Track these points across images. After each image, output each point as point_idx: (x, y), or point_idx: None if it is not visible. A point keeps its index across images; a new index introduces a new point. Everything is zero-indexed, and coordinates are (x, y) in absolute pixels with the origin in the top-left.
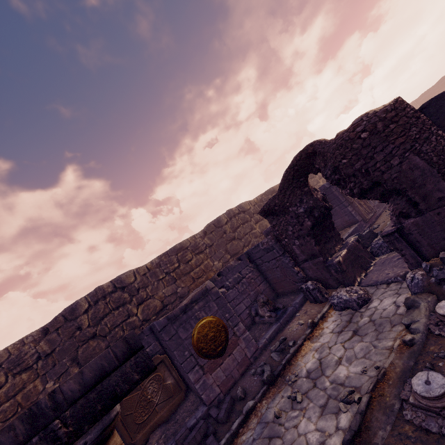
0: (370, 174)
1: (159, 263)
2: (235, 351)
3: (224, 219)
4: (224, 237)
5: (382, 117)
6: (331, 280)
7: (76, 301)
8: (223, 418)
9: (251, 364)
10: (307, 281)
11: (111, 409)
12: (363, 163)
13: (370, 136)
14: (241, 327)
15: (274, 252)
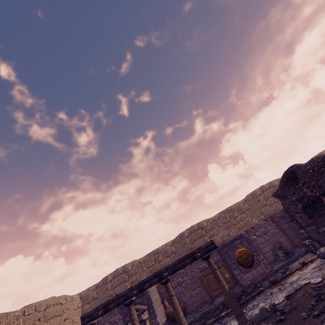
0: (321, 187)
1: (219, 217)
2: (258, 268)
3: (258, 192)
4: (258, 204)
5: (316, 165)
6: (324, 241)
7: (183, 231)
8: (249, 291)
9: (268, 277)
10: (311, 239)
11: (210, 252)
12: (315, 182)
13: (313, 172)
14: (261, 257)
15: (285, 219)
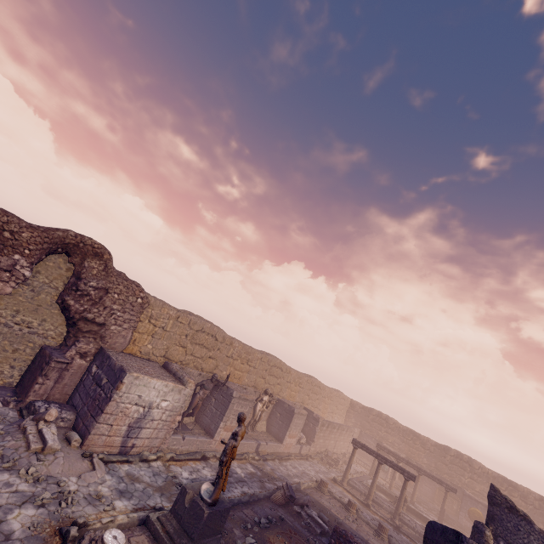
0: None
1: (495, 477)
2: None
3: None
4: None
5: None
6: None
7: (451, 449)
8: (458, 526)
9: None
10: None
11: (450, 491)
12: None
13: None
14: None
15: None
